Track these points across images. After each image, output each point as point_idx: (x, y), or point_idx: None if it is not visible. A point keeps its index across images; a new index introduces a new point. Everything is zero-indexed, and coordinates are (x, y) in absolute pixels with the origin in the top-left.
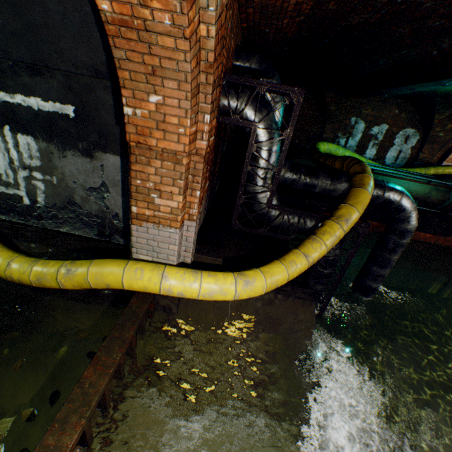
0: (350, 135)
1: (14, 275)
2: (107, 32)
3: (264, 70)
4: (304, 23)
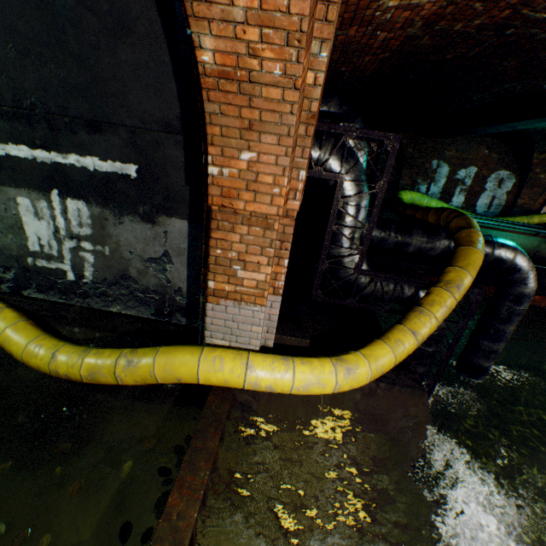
0: (432, 181)
1: (60, 369)
2: (202, 85)
3: (345, 114)
4: (388, 60)
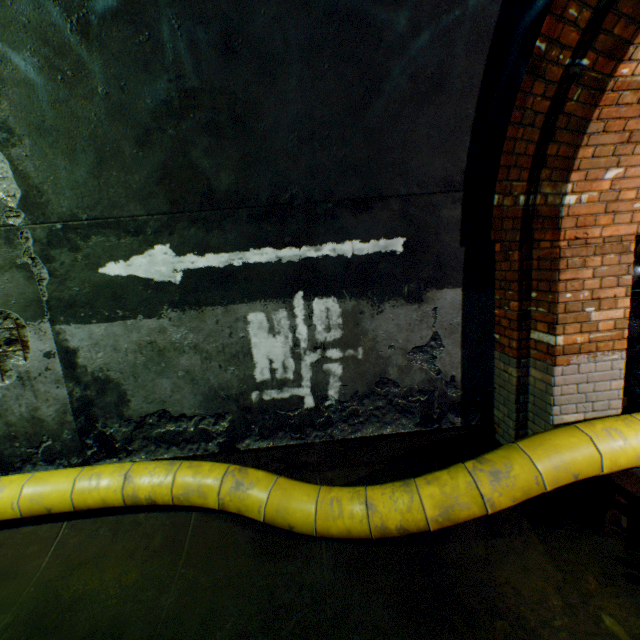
0: None
1: (389, 521)
2: (599, 103)
3: None
4: None
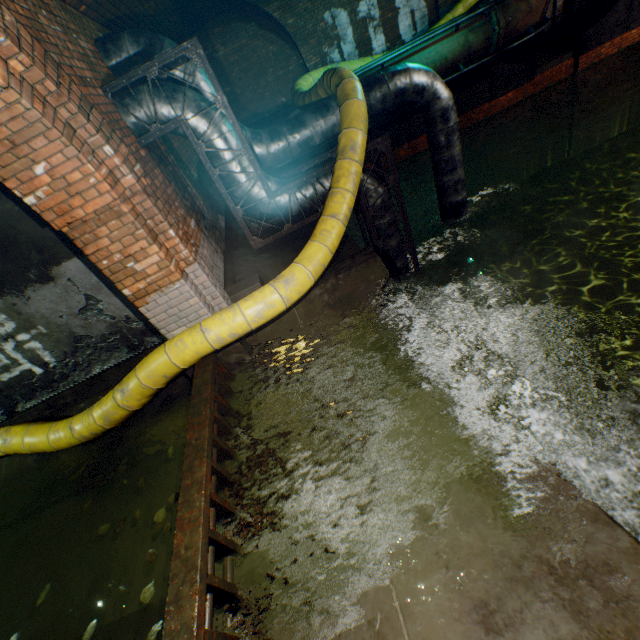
0: (339, 41)
1: (84, 433)
2: None
3: (148, 47)
4: None
